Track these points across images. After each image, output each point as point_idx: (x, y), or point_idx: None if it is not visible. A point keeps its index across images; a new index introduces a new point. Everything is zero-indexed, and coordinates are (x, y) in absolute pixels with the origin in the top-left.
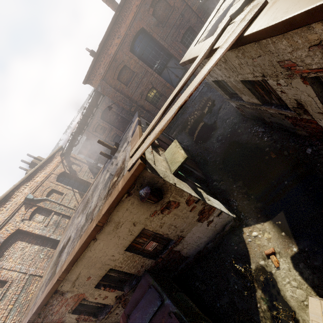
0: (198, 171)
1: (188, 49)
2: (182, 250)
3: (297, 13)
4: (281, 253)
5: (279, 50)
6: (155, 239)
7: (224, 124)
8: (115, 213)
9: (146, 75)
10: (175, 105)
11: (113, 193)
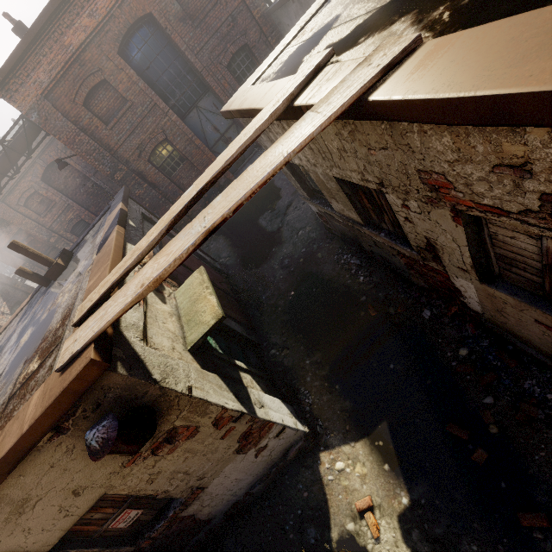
0: (243, 325)
1: (240, 84)
2: (201, 510)
3: (525, 89)
4: (383, 508)
5: (429, 151)
6: (136, 504)
7: (295, 237)
8: (12, 481)
9: (152, 112)
10: (198, 221)
11: (10, 427)
